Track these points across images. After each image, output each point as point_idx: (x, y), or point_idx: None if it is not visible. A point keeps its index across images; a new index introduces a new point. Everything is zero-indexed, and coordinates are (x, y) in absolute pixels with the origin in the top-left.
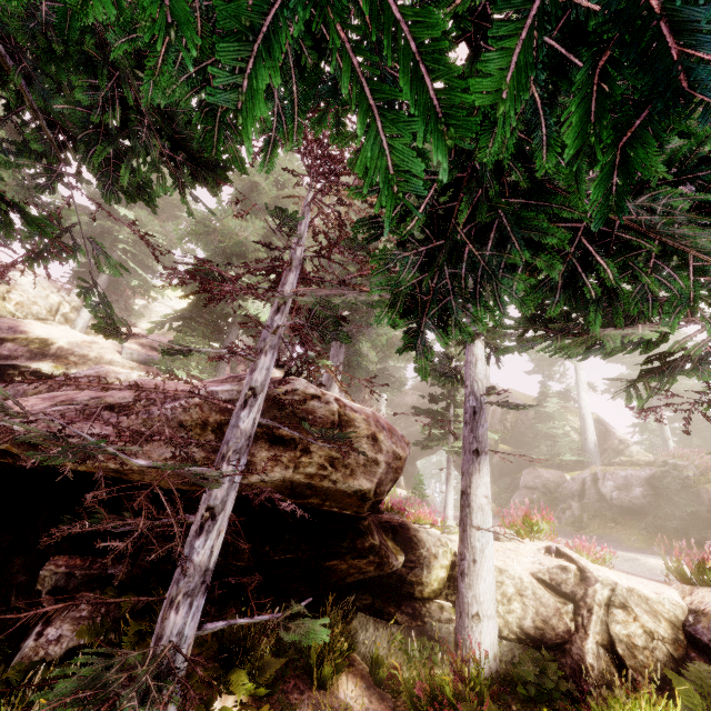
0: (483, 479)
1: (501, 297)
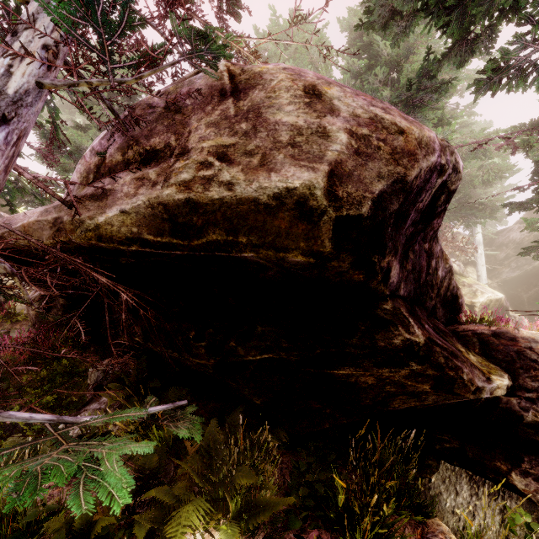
0: None
1: None
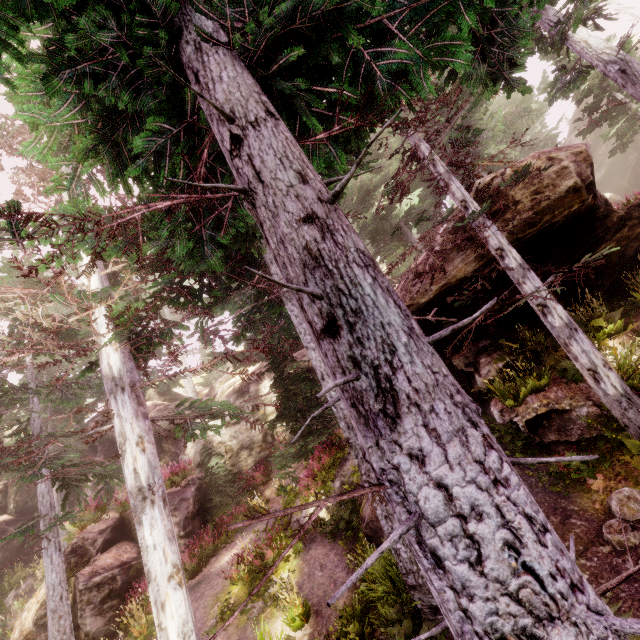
0: None
1: (524, 28)
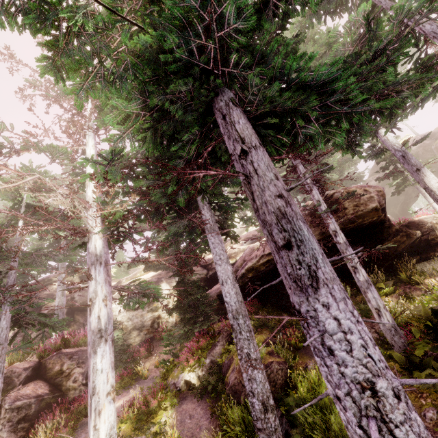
0: (430, 177)
1: (366, 131)
